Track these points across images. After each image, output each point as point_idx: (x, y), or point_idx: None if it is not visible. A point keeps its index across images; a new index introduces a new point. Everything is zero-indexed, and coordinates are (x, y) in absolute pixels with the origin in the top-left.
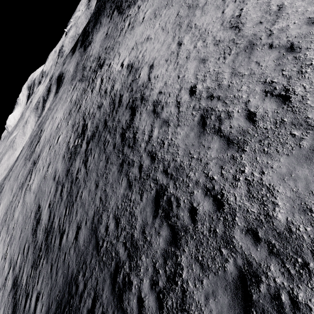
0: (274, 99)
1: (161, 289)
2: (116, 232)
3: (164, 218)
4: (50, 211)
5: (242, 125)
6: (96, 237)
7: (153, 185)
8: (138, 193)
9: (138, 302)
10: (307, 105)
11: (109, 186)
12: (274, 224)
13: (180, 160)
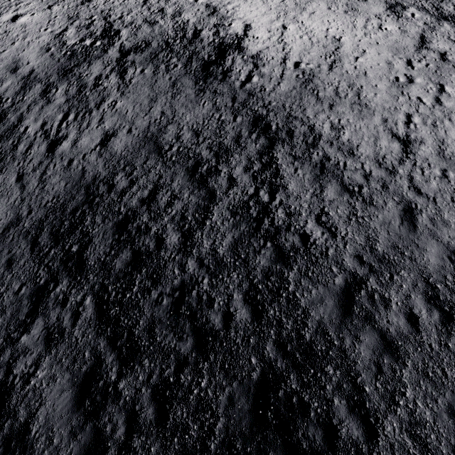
0: (353, 91)
1: (256, 171)
2: (195, 140)
3: (262, 134)
4: (4, 111)
5: (332, 97)
6: (157, 143)
7: (251, 113)
8: (230, 116)
9: (229, 180)
10: (367, 99)
11: (181, 104)
12: (342, 140)
13: (282, 103)
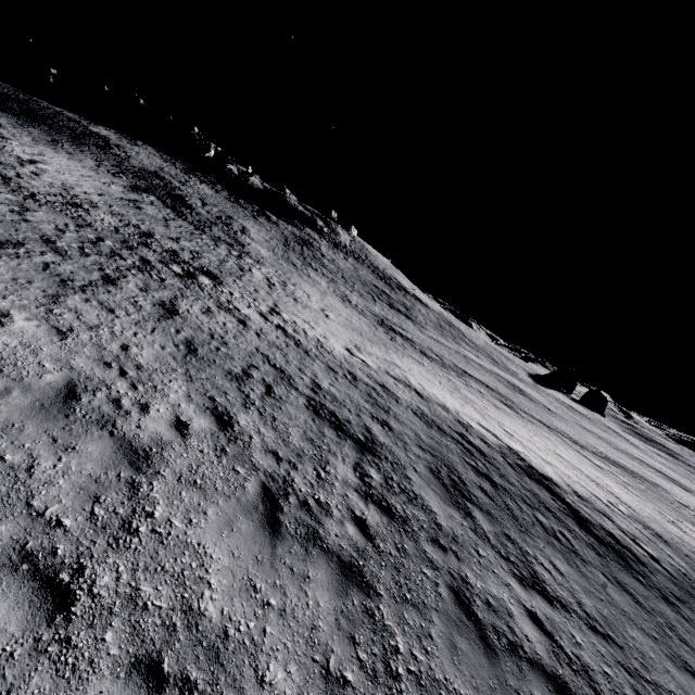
0: None
1: None
2: None
3: None
4: None
5: None
6: None
7: None
8: None
9: None
10: None
11: None
12: None
13: None
